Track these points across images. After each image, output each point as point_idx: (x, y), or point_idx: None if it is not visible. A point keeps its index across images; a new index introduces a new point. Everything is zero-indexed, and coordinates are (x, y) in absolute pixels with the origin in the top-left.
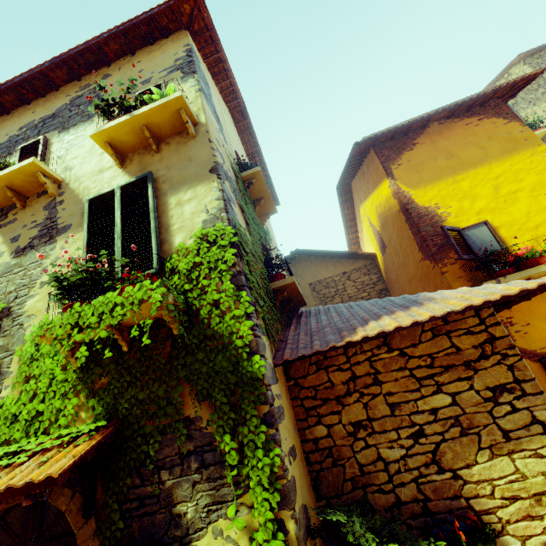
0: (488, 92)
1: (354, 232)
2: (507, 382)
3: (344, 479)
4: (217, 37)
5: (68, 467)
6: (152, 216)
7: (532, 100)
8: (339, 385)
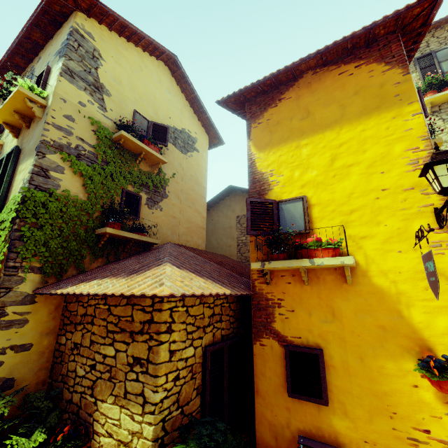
0: (359, 32)
1: None
2: (143, 358)
3: (61, 373)
4: (107, 9)
5: None
6: (5, 180)
7: None
8: (79, 316)
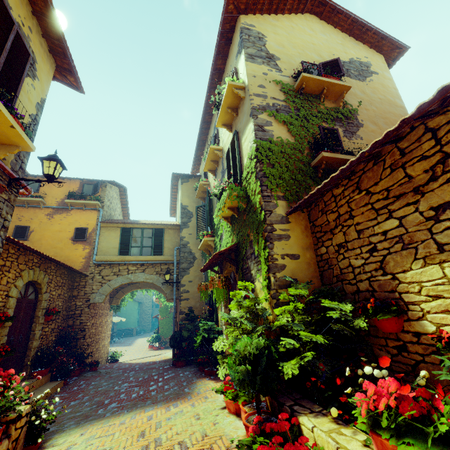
0: None
1: None
2: None
3: (333, 276)
4: None
5: (218, 252)
6: (236, 154)
7: None
8: (332, 222)
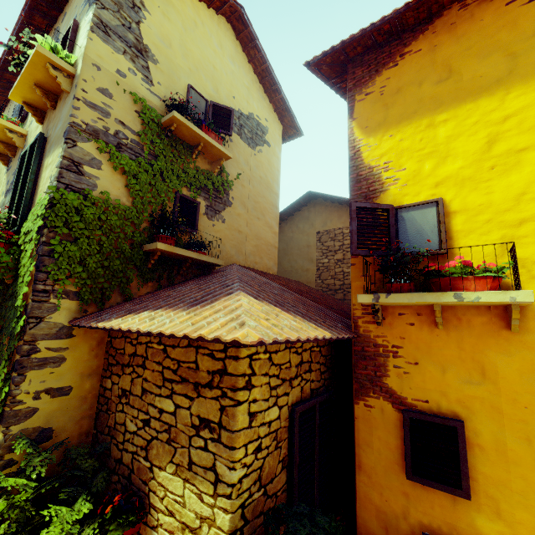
0: None
1: None
2: (213, 420)
3: (107, 424)
4: None
5: None
6: (29, 178)
7: None
8: (127, 355)
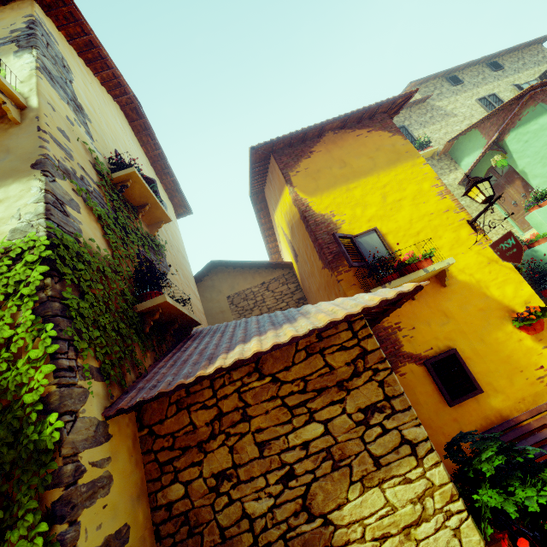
0: (373, 105)
1: (273, 241)
2: (378, 400)
3: None
4: (80, 16)
5: None
6: None
7: (423, 122)
8: (203, 427)
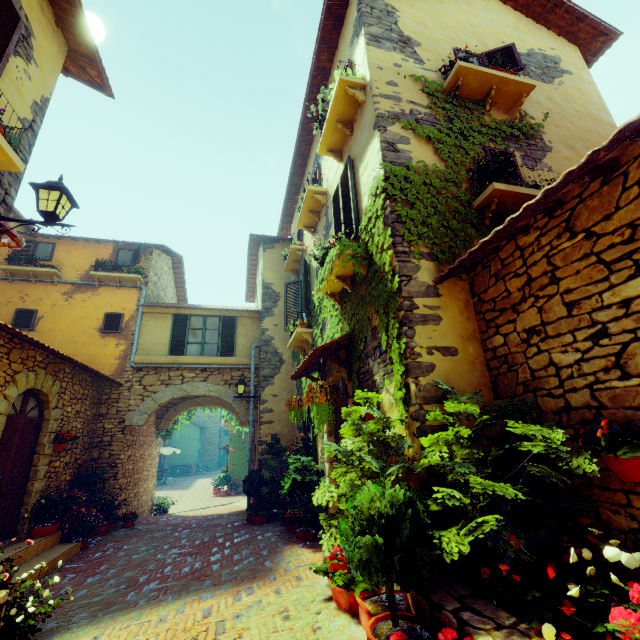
0: None
1: None
2: None
3: (516, 383)
4: None
5: (319, 347)
6: (350, 193)
7: None
8: (515, 292)
